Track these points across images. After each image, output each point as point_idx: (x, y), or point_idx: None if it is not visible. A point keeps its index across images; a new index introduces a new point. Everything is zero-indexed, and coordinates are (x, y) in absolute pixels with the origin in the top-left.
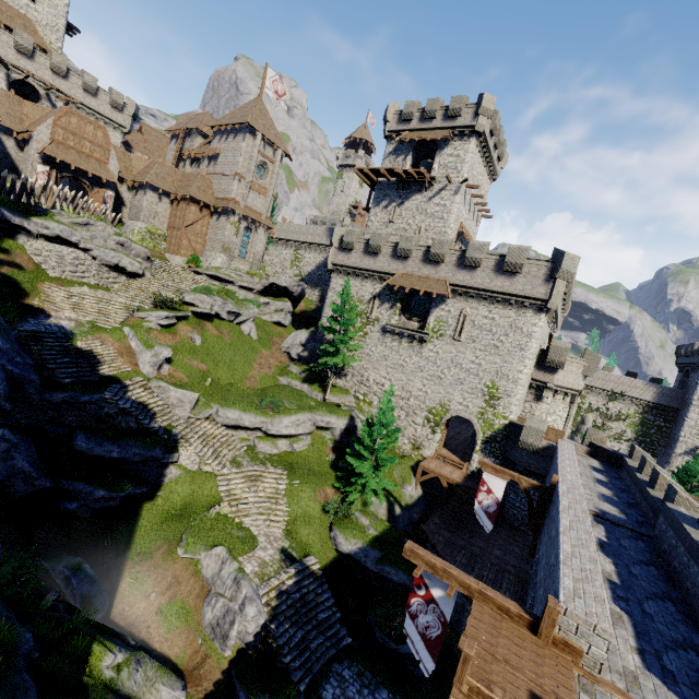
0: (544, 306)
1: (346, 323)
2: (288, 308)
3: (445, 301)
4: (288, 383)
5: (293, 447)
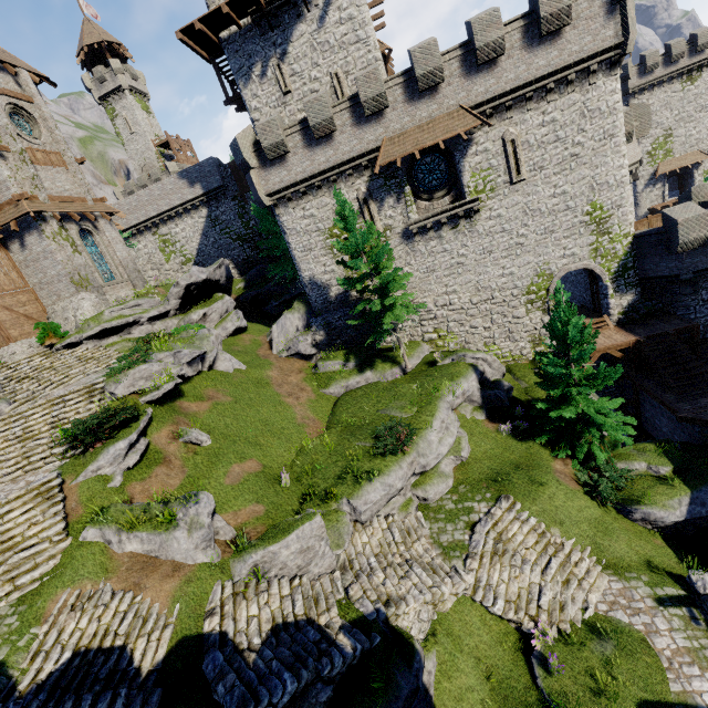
0: (620, 54)
1: (382, 254)
2: (231, 303)
3: (472, 141)
4: (346, 388)
5: (462, 458)
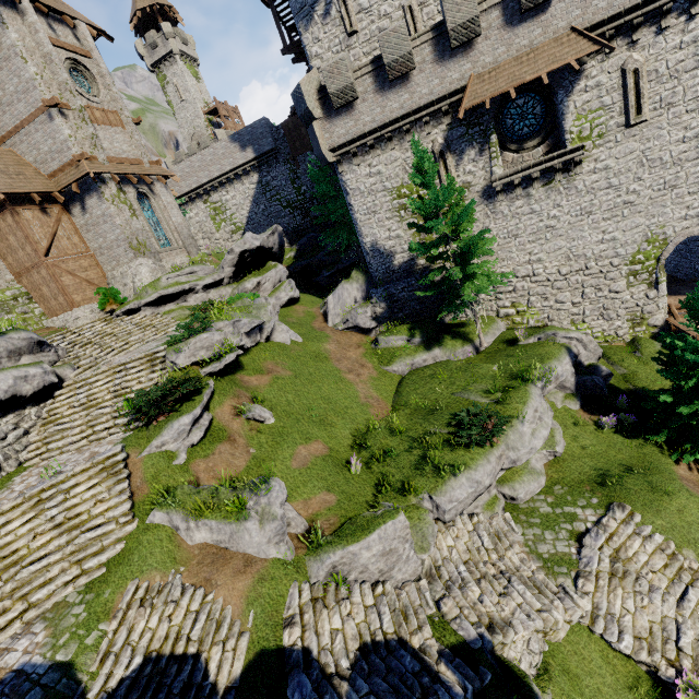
0: None
1: (466, 213)
2: (284, 272)
3: (581, 74)
4: (411, 366)
5: (556, 453)
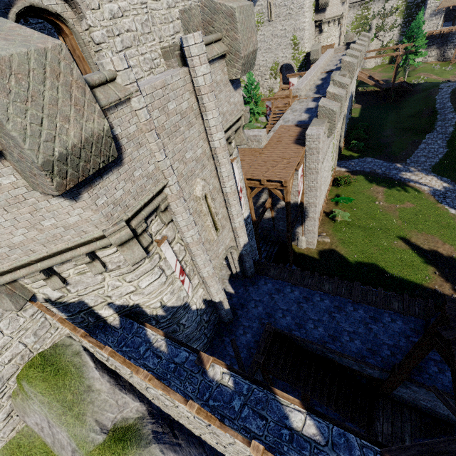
0: None
1: None
2: None
3: None
4: None
5: None
